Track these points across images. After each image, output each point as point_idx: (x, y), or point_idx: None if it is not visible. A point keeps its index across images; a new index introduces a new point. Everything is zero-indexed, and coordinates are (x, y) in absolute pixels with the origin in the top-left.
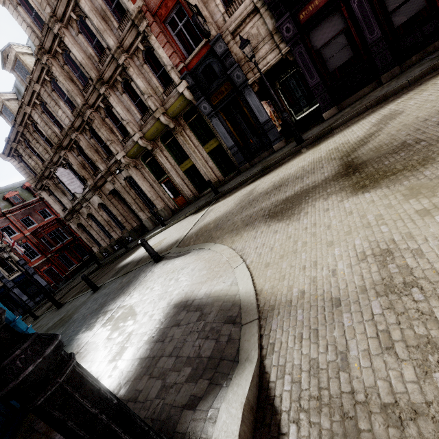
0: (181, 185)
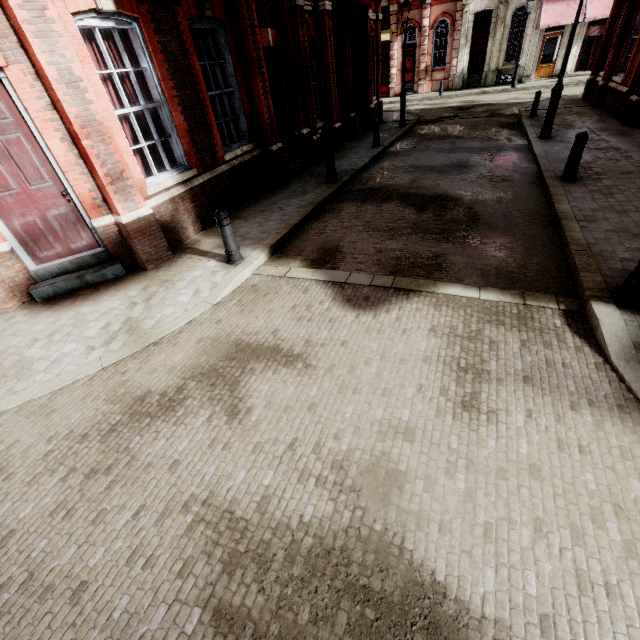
0: None
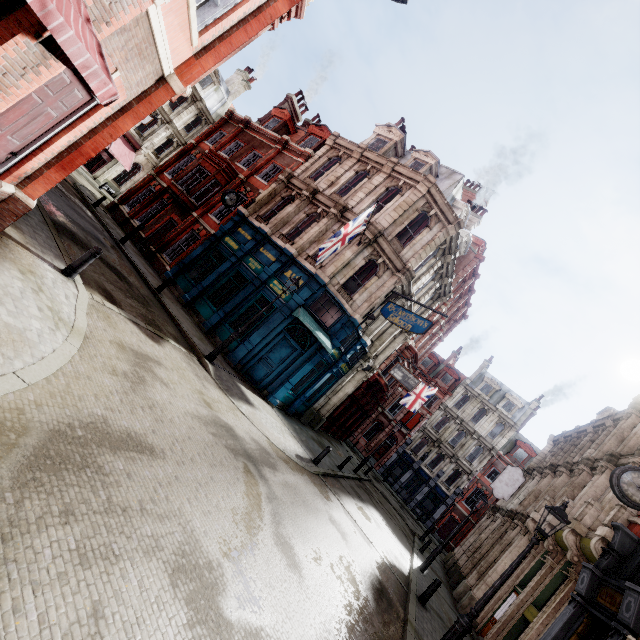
0: (503, 616)
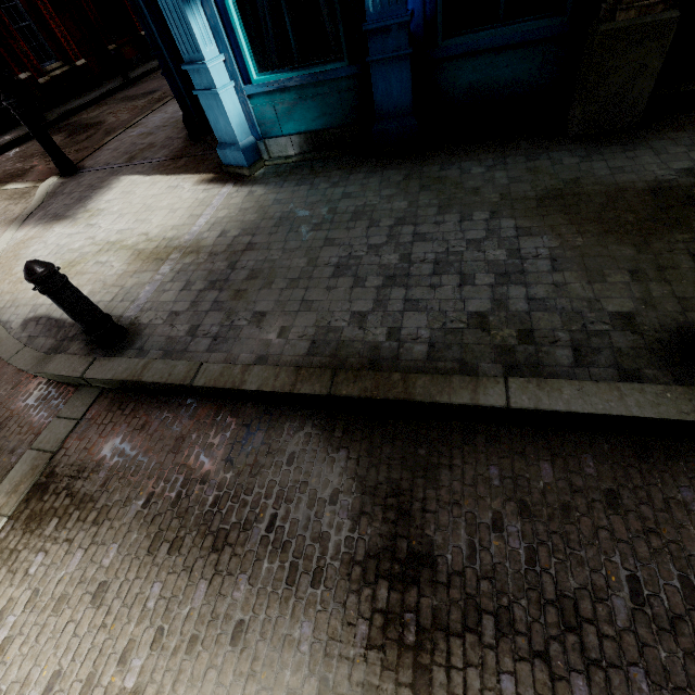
0: None
